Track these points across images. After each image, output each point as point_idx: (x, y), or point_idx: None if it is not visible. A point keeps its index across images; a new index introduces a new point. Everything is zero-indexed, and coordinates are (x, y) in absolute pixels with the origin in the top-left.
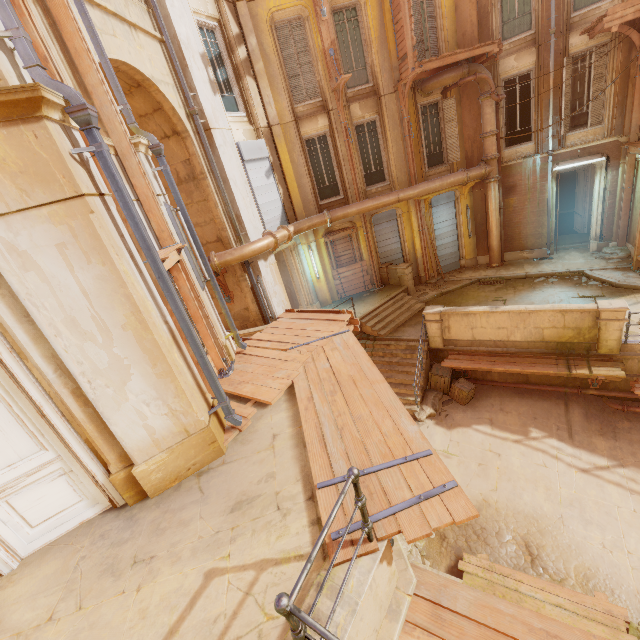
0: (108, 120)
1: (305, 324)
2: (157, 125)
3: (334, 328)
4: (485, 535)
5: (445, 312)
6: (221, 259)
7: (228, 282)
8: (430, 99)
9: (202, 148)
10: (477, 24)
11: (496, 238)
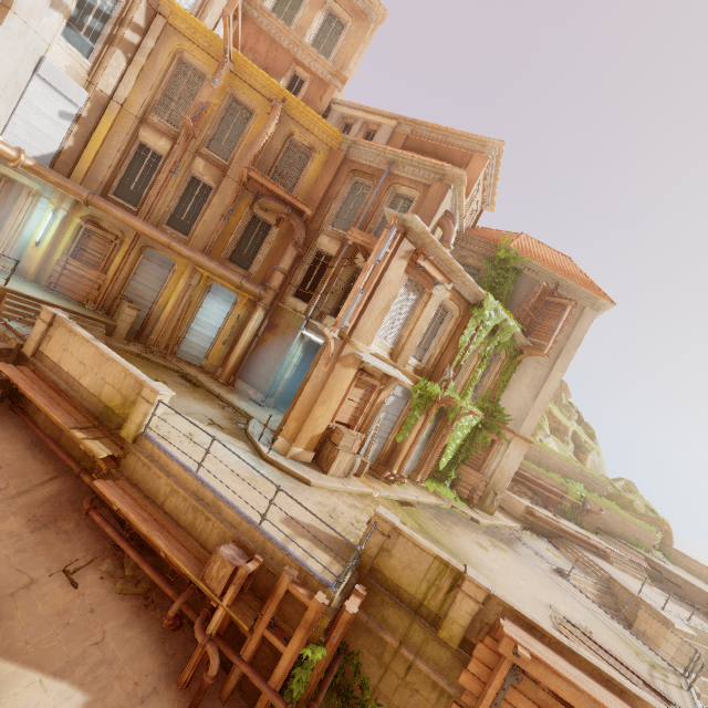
0: None
1: None
2: None
3: None
4: None
5: (59, 318)
6: None
7: None
8: (266, 217)
9: None
10: (321, 200)
11: (236, 356)
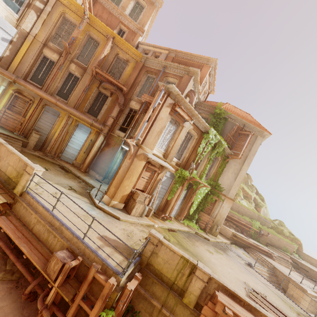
0: None
1: None
2: None
3: None
4: None
5: None
6: None
7: None
8: (105, 92)
9: None
10: (131, 84)
11: (89, 158)
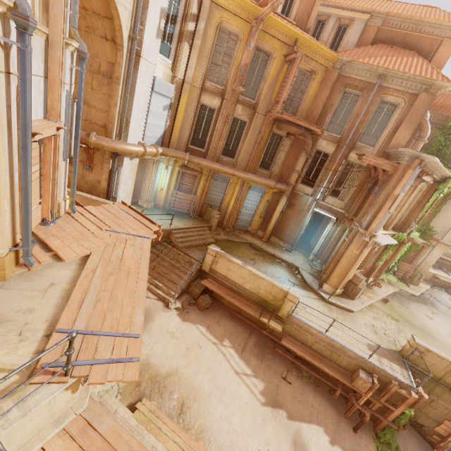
0: (54, 16)
1: (127, 218)
2: (103, 26)
3: (143, 231)
4: (164, 391)
5: (219, 253)
6: (98, 141)
7: (95, 157)
8: (280, 132)
9: (128, 63)
10: (320, 113)
11: (272, 226)
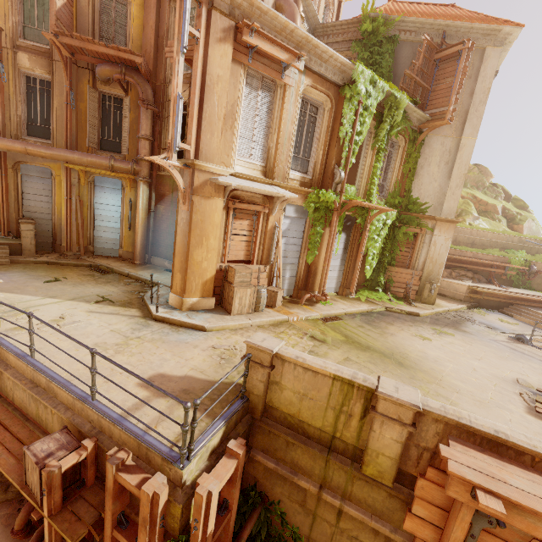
0: None
1: None
2: None
3: None
4: None
5: None
6: None
7: None
8: (114, 91)
9: None
10: (154, 47)
11: (138, 236)
